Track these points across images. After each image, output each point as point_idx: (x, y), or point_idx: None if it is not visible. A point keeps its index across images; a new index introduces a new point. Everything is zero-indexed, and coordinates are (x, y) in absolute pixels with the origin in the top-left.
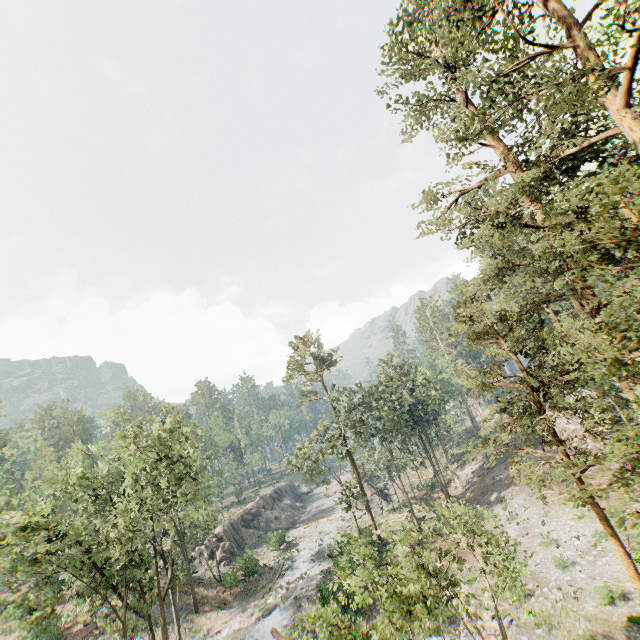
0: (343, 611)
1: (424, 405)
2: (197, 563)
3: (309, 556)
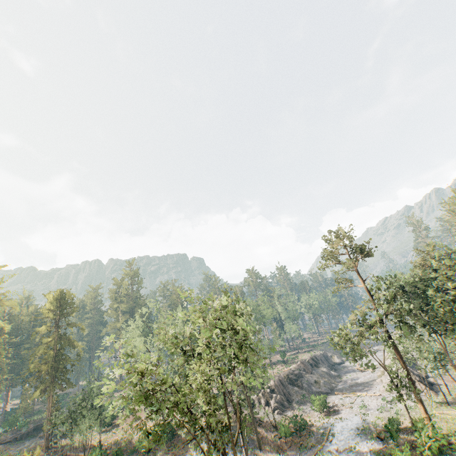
0: None
1: None
2: (257, 406)
3: (353, 428)
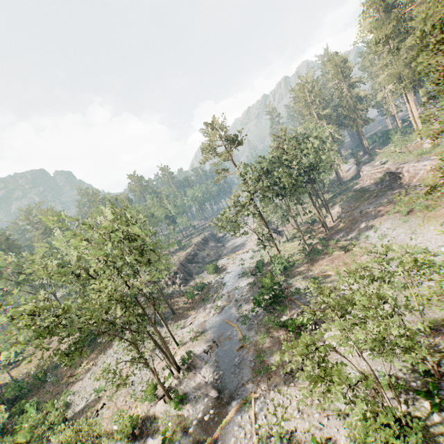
0: (270, 306)
1: (316, 167)
2: (166, 288)
3: (236, 275)
